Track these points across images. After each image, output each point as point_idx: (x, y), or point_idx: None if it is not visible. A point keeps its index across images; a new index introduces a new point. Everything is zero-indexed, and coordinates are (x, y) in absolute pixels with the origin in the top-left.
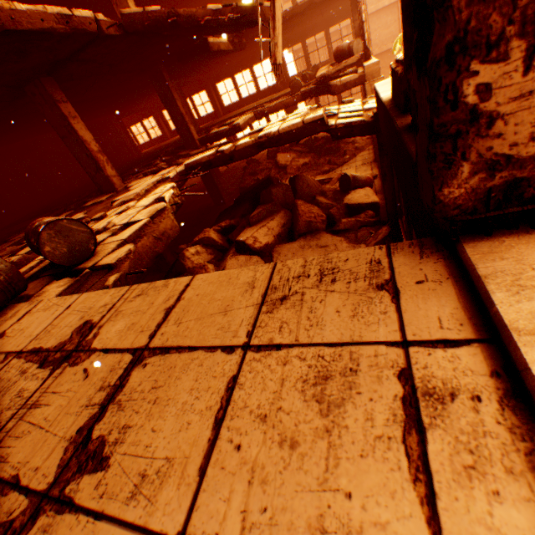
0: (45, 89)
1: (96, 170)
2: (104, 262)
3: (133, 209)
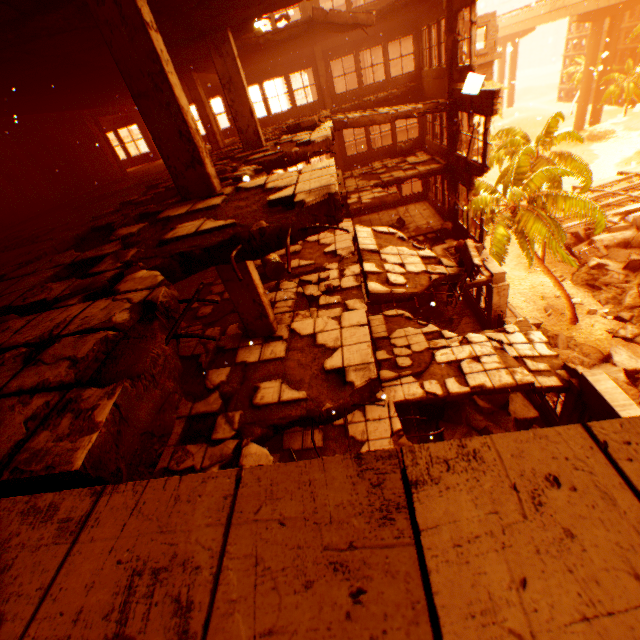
0: None
1: None
2: None
3: None
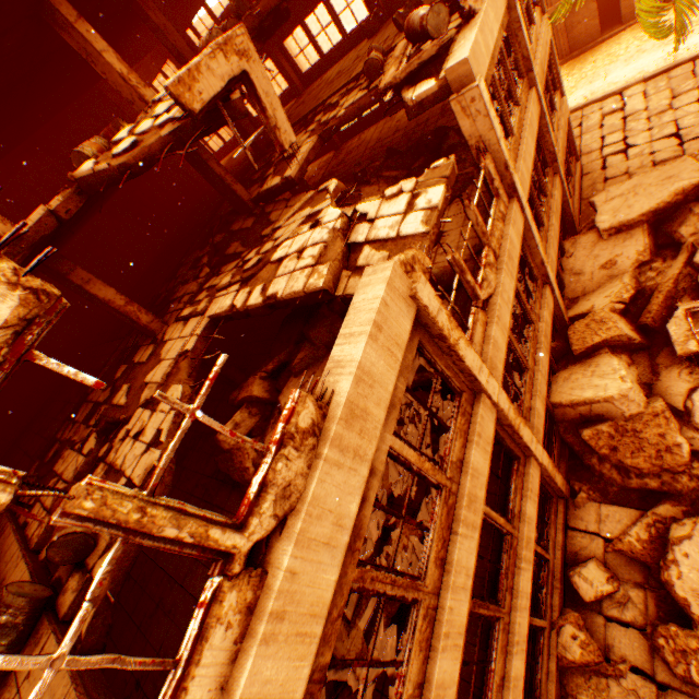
0: (49, 268)
1: (132, 321)
2: (96, 571)
3: (140, 443)
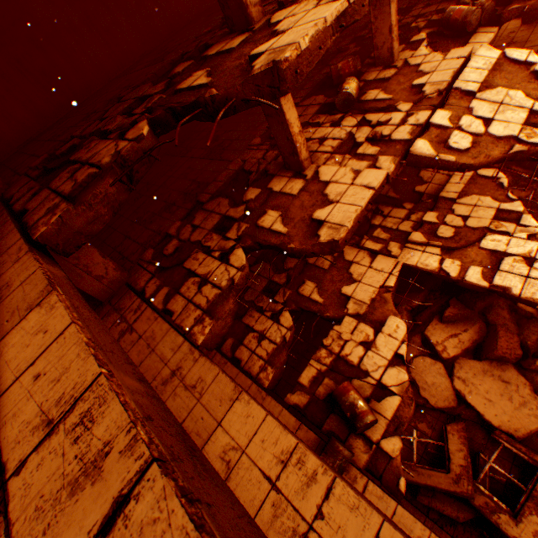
0: None
1: None
2: (385, 447)
3: (377, 355)
